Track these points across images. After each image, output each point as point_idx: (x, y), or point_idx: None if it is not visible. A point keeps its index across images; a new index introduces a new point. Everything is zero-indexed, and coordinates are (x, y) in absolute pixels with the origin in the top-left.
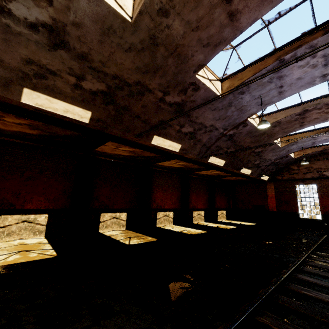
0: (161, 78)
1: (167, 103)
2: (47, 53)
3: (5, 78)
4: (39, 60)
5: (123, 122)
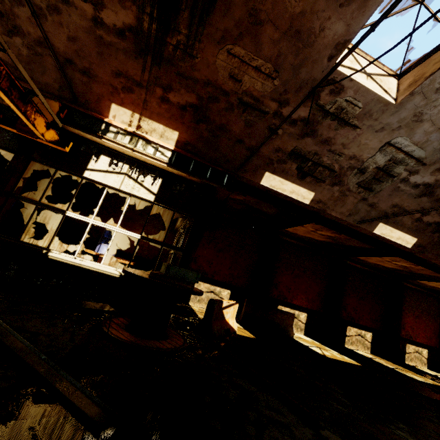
0: None
1: None
2: (411, 199)
3: (372, 217)
4: (402, 204)
5: None
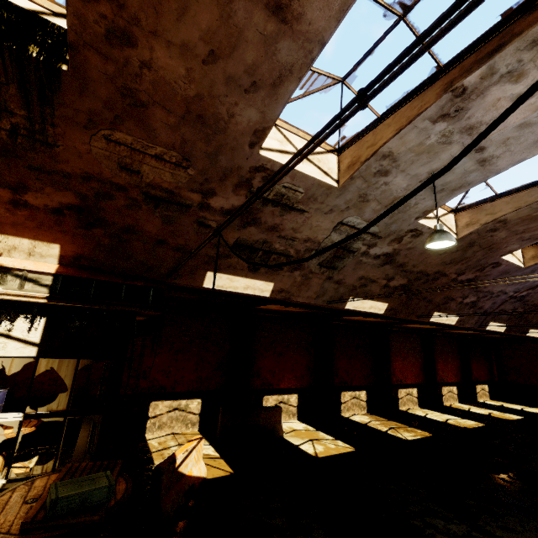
0: (462, 265)
1: (458, 281)
2: (375, 269)
3: (342, 294)
4: (368, 275)
5: (410, 306)
